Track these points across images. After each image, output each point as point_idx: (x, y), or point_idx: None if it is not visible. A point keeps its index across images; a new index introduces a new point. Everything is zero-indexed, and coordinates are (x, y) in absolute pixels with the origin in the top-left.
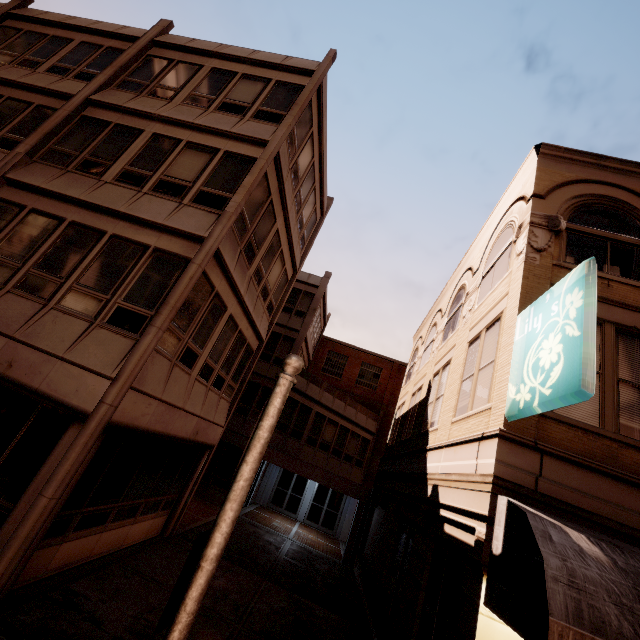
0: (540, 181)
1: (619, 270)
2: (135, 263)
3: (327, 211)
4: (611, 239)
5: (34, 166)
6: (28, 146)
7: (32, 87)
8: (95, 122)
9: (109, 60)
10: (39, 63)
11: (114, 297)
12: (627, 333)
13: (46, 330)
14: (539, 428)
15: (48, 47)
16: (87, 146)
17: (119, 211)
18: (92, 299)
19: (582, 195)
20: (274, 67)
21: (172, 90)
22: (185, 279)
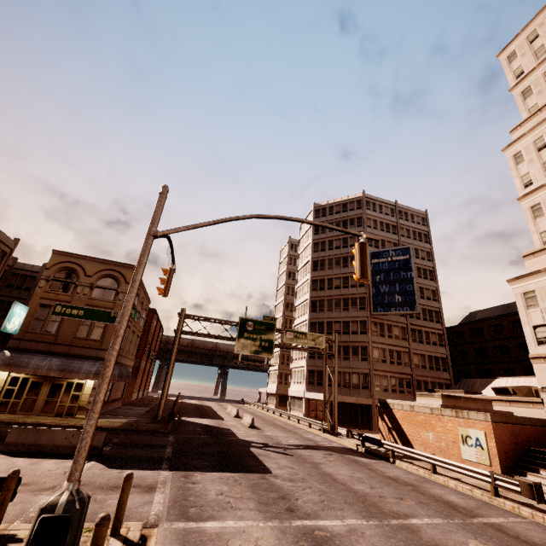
0: (50, 263)
1: (63, 291)
2: None
3: (16, 246)
4: (65, 281)
5: None
6: None
7: None
8: None
9: None
10: None
11: None
12: None
13: None
14: (24, 335)
15: None
16: None
17: None
18: None
19: (62, 267)
20: None
21: None
22: None
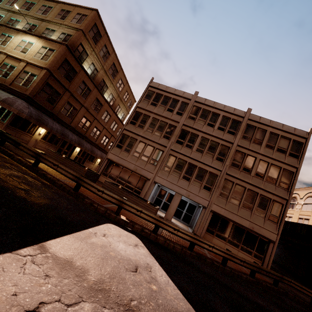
0: None
1: None
2: (269, 203)
3: None
4: None
5: (231, 168)
6: (228, 162)
7: (218, 137)
8: (241, 153)
9: (235, 125)
10: (213, 125)
11: (267, 212)
12: None
13: (256, 220)
14: None
15: (213, 117)
16: (242, 162)
17: (262, 188)
18: (262, 212)
19: None
20: (291, 134)
21: (260, 141)
22: (286, 211)
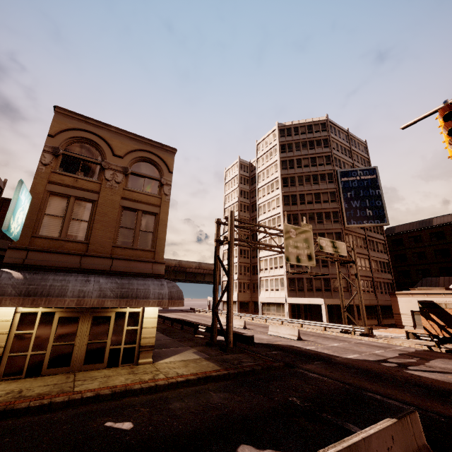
0: (53, 127)
1: (83, 174)
2: None
3: None
4: (83, 159)
5: None
6: None
7: None
8: None
9: None
10: None
11: None
12: (80, 200)
13: None
14: (31, 242)
15: None
16: None
17: None
18: None
19: (75, 137)
20: None
21: None
22: None
